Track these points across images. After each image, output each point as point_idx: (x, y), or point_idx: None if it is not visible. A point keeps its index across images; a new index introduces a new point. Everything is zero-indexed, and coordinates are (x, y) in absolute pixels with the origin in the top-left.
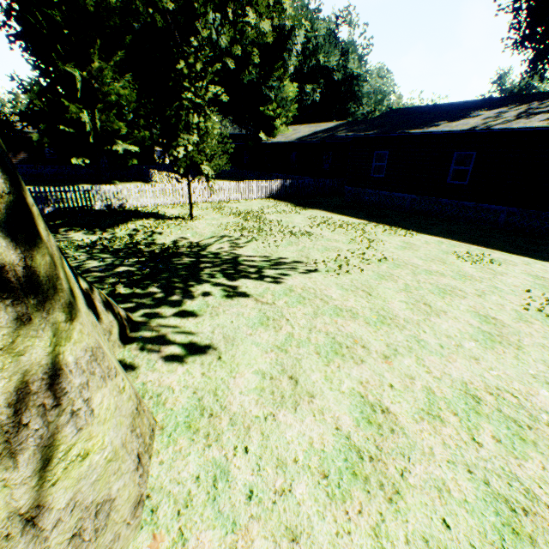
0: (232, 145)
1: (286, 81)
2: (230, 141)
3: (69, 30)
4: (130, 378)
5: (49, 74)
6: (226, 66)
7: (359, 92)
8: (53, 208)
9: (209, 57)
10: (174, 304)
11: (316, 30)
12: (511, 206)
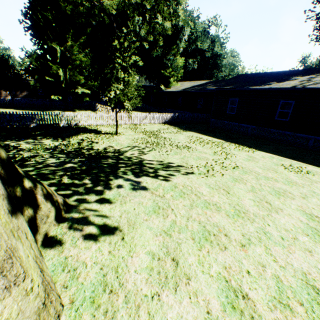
0: (144, 91)
1: (178, 56)
2: (142, 89)
3: (56, 24)
4: (57, 252)
5: (42, 48)
6: (143, 46)
7: (220, 64)
8: (36, 124)
9: (132, 39)
10: (97, 192)
11: (196, 28)
12: (317, 136)
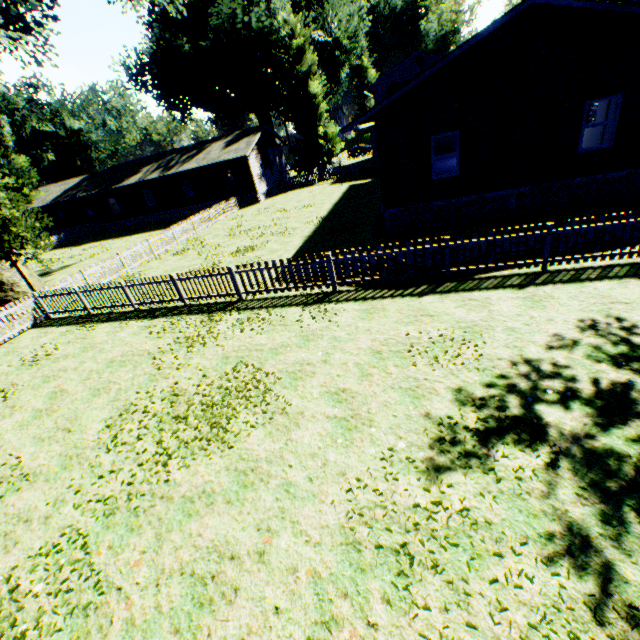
0: None
1: (14, 156)
2: None
3: None
4: None
5: None
6: None
7: (92, 140)
8: None
9: None
10: None
11: (15, 103)
12: (176, 209)
